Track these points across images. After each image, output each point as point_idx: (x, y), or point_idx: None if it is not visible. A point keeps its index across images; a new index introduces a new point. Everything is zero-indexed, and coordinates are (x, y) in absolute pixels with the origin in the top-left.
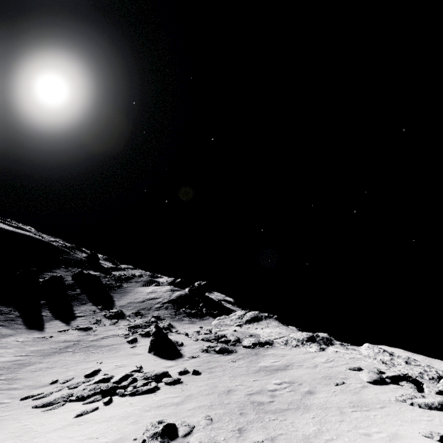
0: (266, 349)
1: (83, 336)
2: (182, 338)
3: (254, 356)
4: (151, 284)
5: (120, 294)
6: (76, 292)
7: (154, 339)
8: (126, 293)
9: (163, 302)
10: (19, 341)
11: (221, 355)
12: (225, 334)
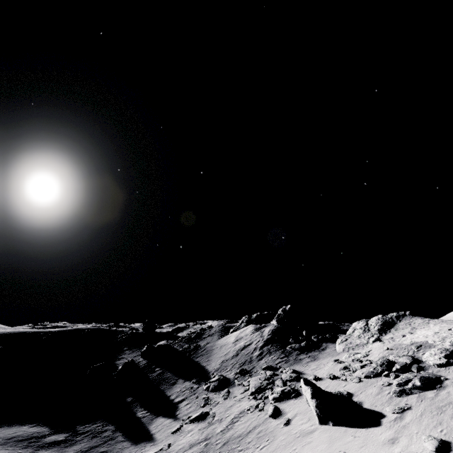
0: None
1: (206, 428)
2: (333, 384)
3: None
4: (227, 332)
5: (204, 356)
6: (157, 372)
7: (321, 402)
8: (209, 352)
9: (259, 346)
10: None
11: (434, 391)
12: (383, 358)
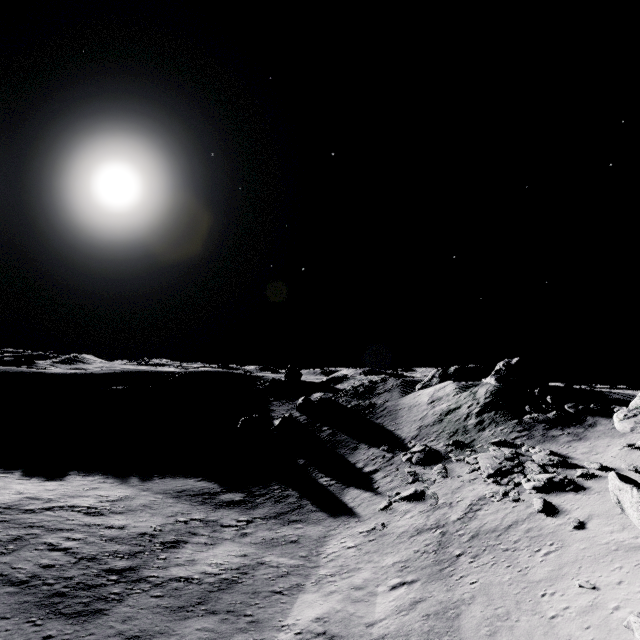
0: None
1: (430, 511)
2: None
3: None
4: (412, 388)
5: (387, 418)
6: (326, 432)
7: None
8: (393, 413)
9: (474, 412)
10: (351, 548)
11: None
12: None
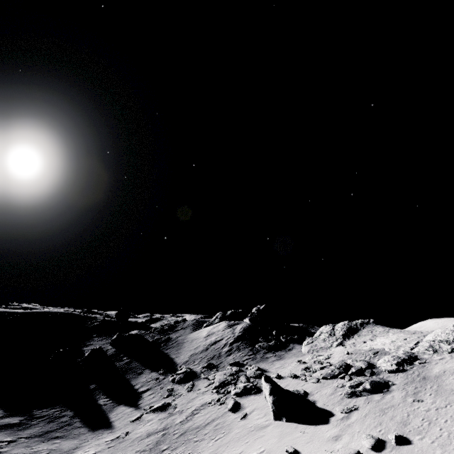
0: (424, 367)
1: (166, 418)
2: (293, 383)
3: (428, 383)
4: (201, 326)
5: (174, 348)
6: (124, 361)
7: (277, 399)
8: (180, 344)
9: (229, 342)
10: None
11: (381, 395)
12: (343, 361)
